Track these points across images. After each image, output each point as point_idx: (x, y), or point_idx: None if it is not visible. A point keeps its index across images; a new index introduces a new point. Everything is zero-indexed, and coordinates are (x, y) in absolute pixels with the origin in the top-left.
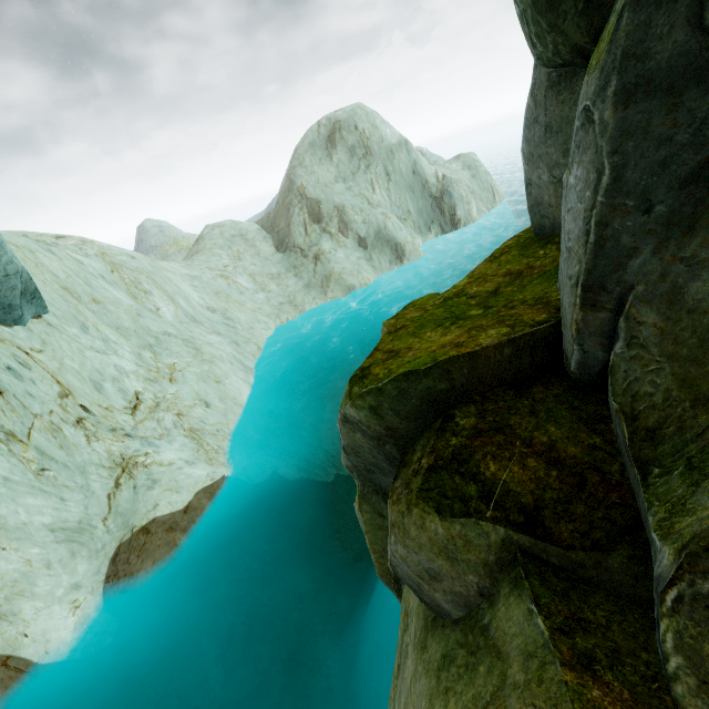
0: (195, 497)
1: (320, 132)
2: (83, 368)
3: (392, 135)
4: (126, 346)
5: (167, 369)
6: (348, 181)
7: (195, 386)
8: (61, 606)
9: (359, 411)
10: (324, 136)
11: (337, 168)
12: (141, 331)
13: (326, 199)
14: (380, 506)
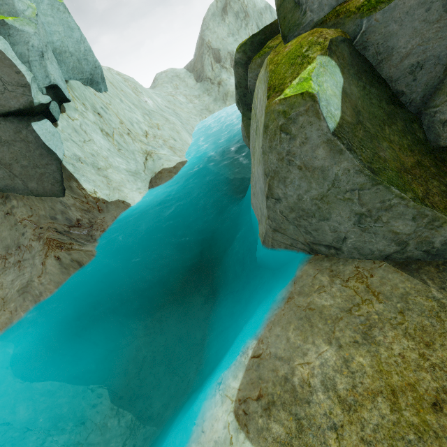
0: (177, 164)
1: (217, 5)
2: (125, 115)
3: (261, 2)
4: (138, 112)
5: (156, 125)
6: (235, 35)
7: (169, 132)
8: (136, 192)
9: (239, 54)
10: (219, 7)
11: (228, 28)
12: (142, 108)
13: (223, 48)
14: (249, 115)
